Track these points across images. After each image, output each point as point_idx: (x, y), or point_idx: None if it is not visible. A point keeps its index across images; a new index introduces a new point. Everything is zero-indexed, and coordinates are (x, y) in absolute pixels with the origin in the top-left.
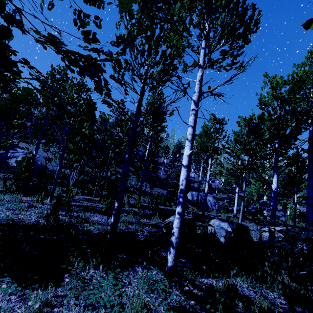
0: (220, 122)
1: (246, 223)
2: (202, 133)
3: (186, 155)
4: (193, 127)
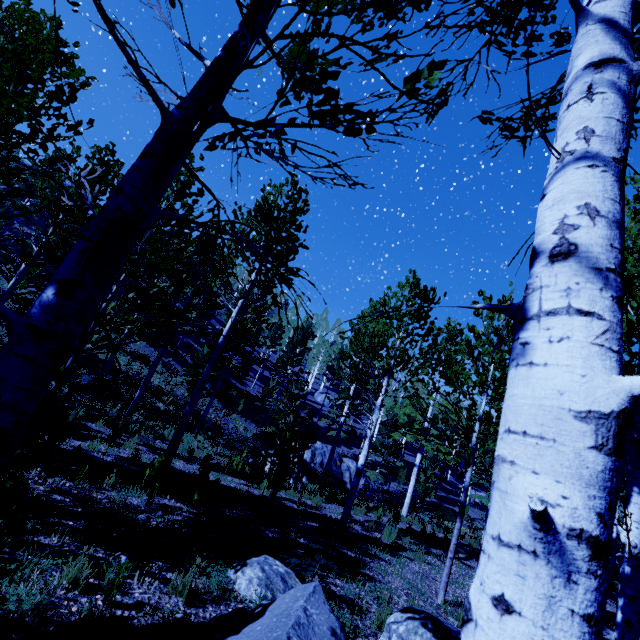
0: (426, 296)
1: (440, 562)
2: (369, 313)
3: (568, 411)
4: (621, 177)
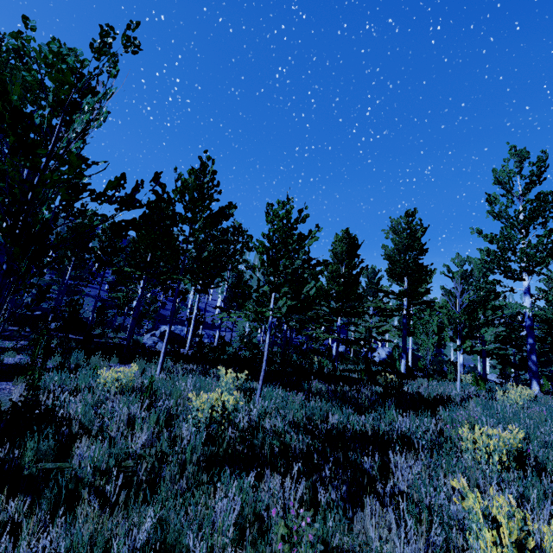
0: None
1: None
2: None
3: None
4: None
